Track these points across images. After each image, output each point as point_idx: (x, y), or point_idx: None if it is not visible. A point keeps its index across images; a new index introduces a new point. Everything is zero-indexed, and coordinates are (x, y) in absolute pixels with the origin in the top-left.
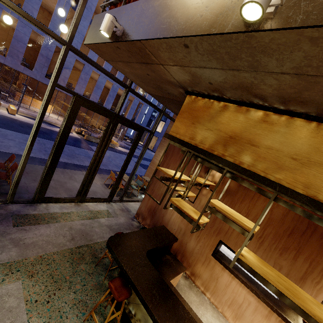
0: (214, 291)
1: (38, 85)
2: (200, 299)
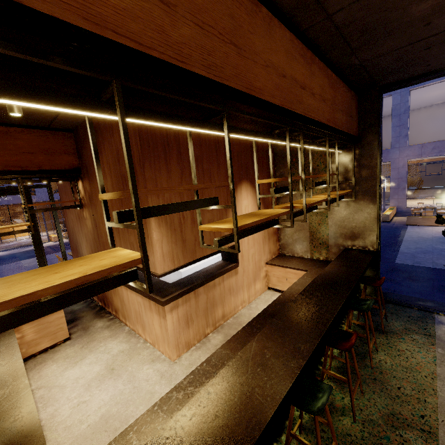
0: (128, 316)
1: (3, 211)
2: (115, 332)
